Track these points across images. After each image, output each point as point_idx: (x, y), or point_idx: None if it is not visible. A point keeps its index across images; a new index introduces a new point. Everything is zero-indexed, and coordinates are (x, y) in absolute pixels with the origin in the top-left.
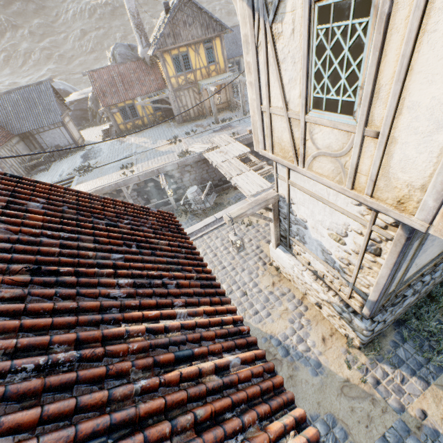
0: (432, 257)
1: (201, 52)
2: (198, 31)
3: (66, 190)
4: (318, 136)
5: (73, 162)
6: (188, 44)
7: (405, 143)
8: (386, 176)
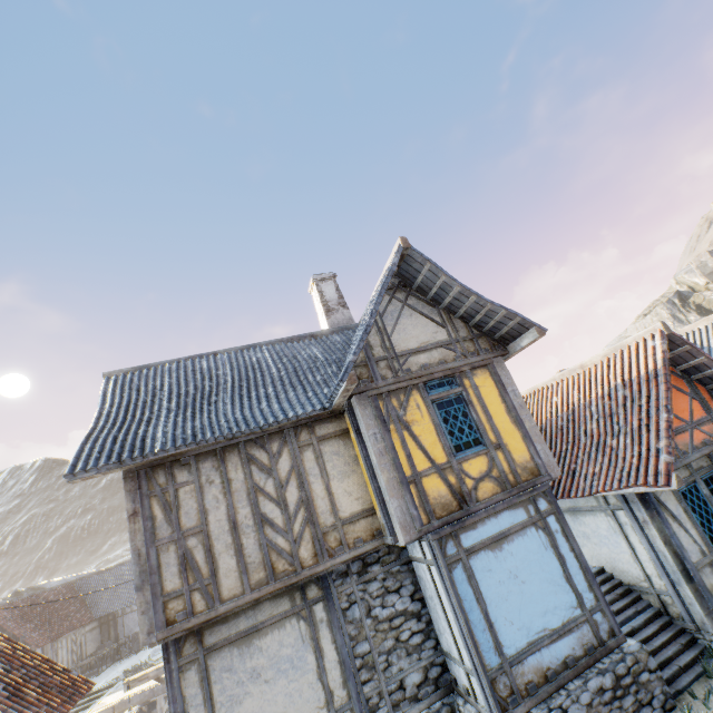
0: None
1: None
2: None
3: (10, 639)
4: None
5: (138, 658)
6: None
7: None
8: None
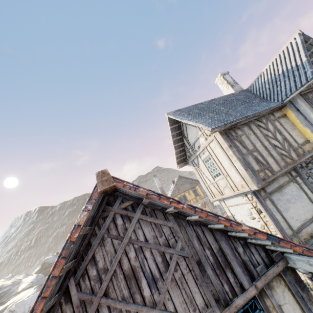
0: (306, 217)
1: (190, 192)
2: (187, 185)
3: None
4: (220, 184)
5: None
6: (184, 191)
7: (231, 174)
8: (235, 183)
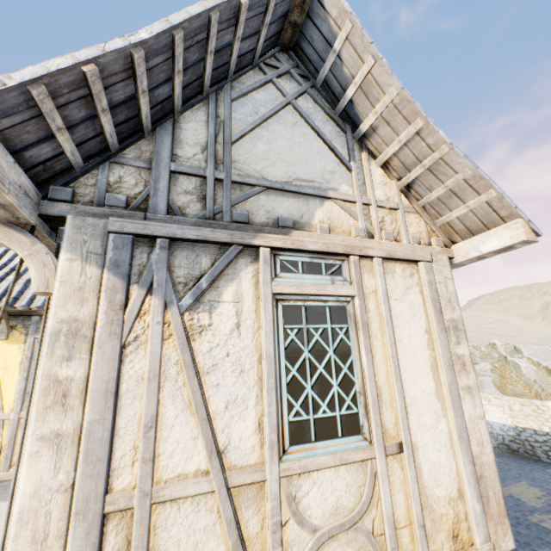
0: None
1: None
2: None
3: None
4: (310, 498)
5: None
6: None
7: (424, 445)
8: (427, 505)
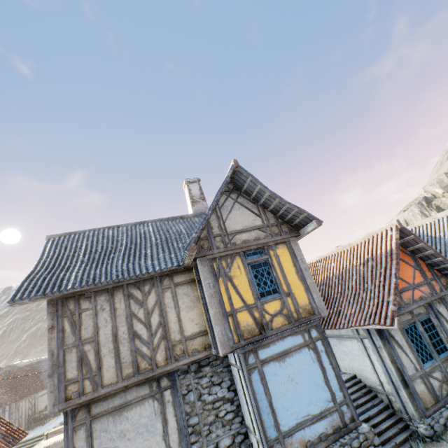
0: None
1: None
2: None
3: None
4: None
5: None
6: None
7: None
8: None
